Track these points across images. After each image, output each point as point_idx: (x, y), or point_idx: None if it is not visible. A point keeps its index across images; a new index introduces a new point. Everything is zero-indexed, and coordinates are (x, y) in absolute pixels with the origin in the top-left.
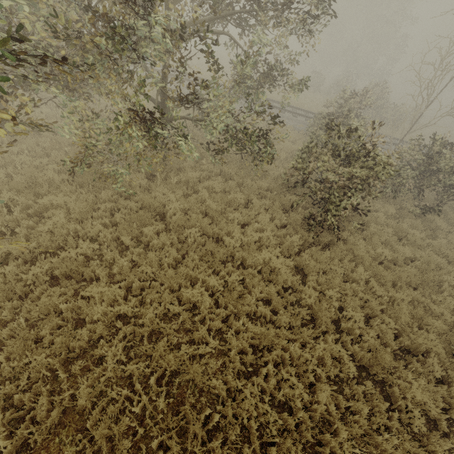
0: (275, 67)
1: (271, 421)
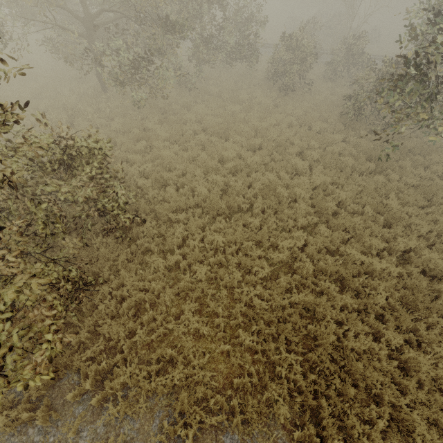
0: (253, 13)
1: (264, 126)
